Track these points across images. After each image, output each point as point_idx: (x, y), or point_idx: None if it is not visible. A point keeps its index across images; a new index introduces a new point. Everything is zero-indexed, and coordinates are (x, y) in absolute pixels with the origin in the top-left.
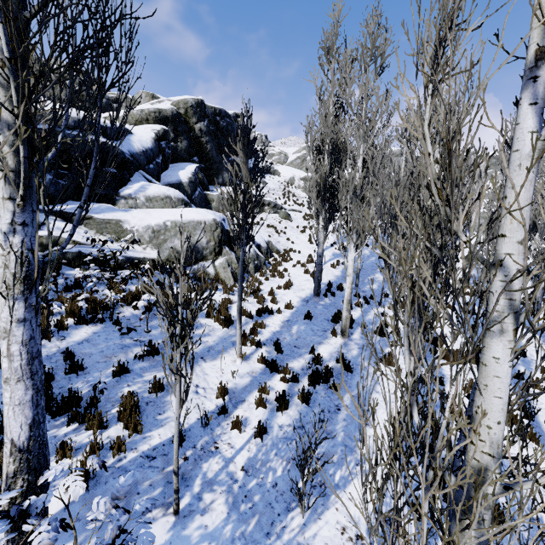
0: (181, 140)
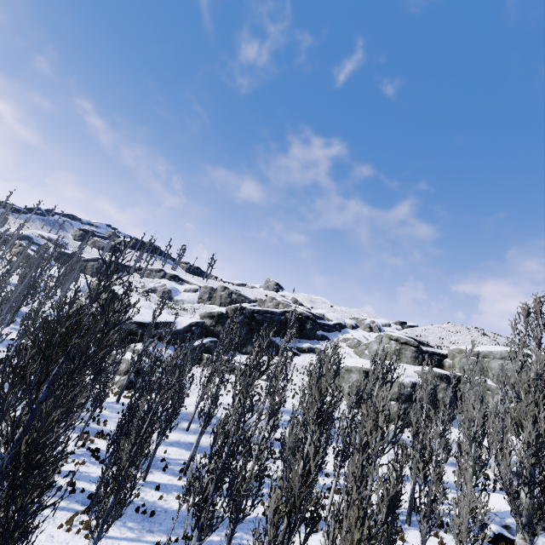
0: (218, 326)
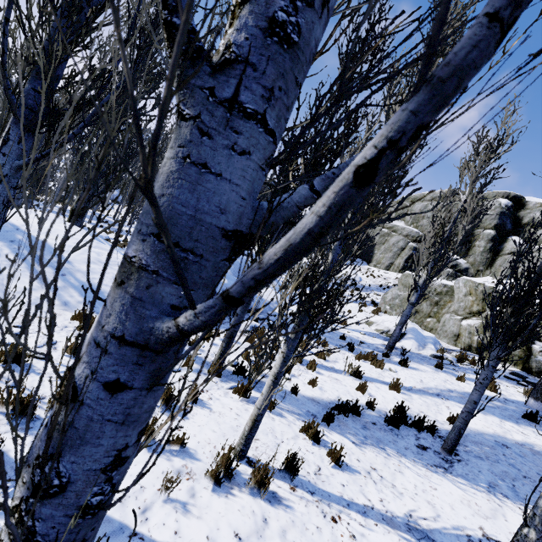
0: None
